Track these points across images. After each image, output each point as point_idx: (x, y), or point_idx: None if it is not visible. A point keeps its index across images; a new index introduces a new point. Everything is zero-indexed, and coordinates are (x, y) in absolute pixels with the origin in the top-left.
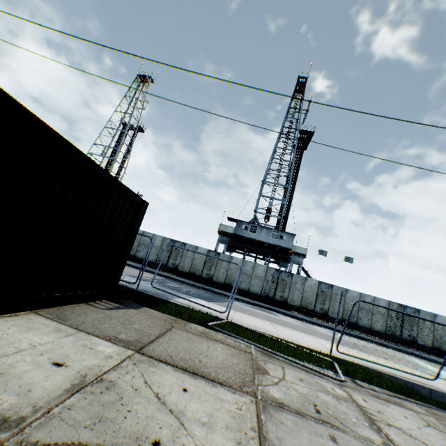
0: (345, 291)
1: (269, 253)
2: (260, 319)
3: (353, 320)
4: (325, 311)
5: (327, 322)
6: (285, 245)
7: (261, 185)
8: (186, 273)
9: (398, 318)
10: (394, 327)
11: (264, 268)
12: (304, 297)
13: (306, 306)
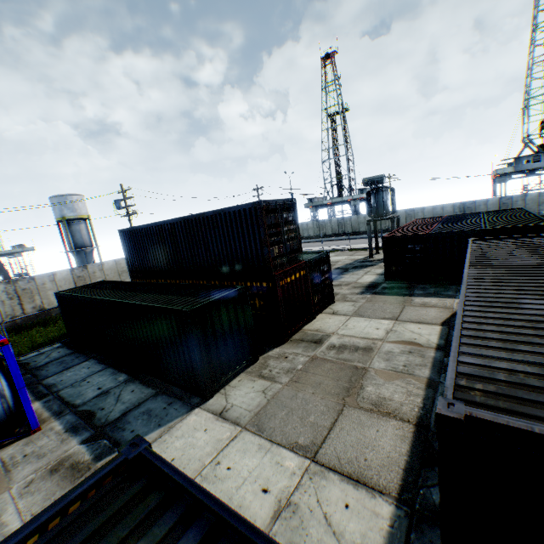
0: None
1: None
2: None
3: None
4: None
5: None
6: None
7: (527, 105)
8: None
9: None
10: None
11: None
12: None
13: None
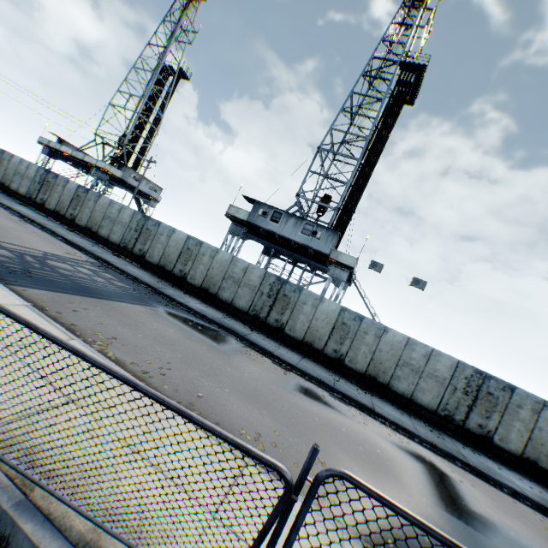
0: (382, 330)
1: (297, 258)
2: (55, 328)
3: (384, 380)
4: (340, 355)
5: (339, 372)
6: (319, 247)
7: (315, 155)
8: (154, 265)
9: (469, 392)
10: (455, 406)
11: (261, 273)
12: (313, 327)
13: (311, 342)
